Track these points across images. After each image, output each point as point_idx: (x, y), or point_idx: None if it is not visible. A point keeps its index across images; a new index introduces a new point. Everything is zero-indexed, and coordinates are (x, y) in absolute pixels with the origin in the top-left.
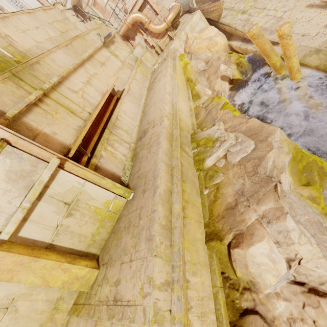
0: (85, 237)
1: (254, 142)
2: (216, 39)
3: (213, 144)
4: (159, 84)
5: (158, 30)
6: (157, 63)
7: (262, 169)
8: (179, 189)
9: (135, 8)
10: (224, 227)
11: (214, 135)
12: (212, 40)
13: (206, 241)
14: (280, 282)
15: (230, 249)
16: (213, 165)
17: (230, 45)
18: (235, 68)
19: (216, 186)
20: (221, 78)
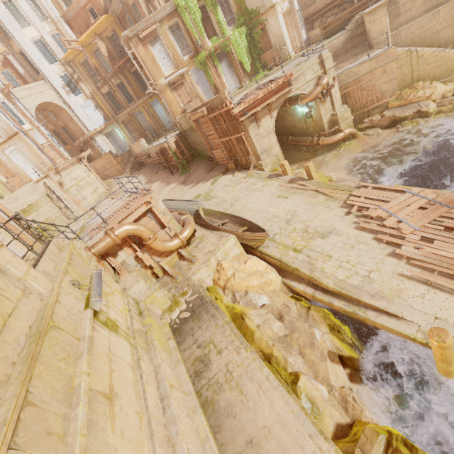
0: None
1: None
2: (270, 276)
3: None
4: (248, 404)
5: (166, 249)
6: (178, 309)
7: None
8: None
9: (130, 217)
10: None
11: None
12: (265, 277)
13: None
14: None
15: None
16: None
17: (285, 283)
18: (327, 330)
19: None
20: (330, 358)
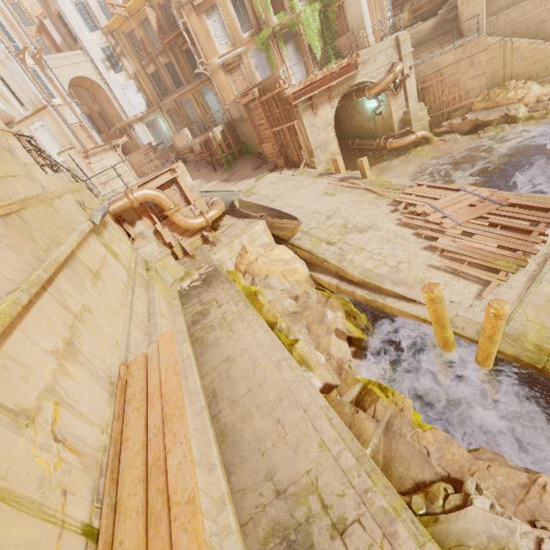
0: None
1: None
2: (295, 264)
3: None
4: (234, 336)
5: (188, 225)
6: (190, 279)
7: None
8: None
9: (152, 183)
10: None
11: (517, 544)
12: (290, 265)
13: None
14: None
15: None
16: None
17: (313, 276)
18: (343, 317)
19: None
20: (336, 334)
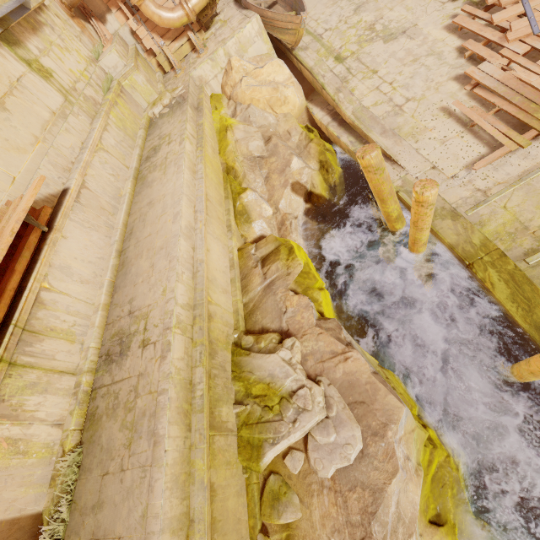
0: None
1: (361, 430)
2: (286, 91)
3: (280, 407)
4: (163, 181)
5: (165, 22)
6: (161, 104)
7: (379, 527)
8: None
9: None
10: None
11: (283, 384)
12: (279, 92)
13: None
14: None
15: None
16: (279, 459)
17: (309, 110)
18: (316, 168)
19: (285, 533)
20: (292, 188)
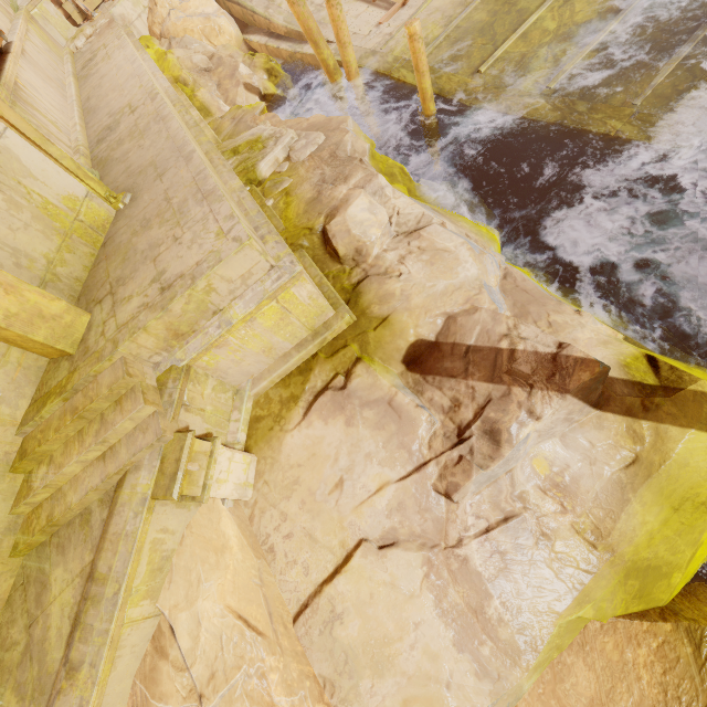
0: (29, 259)
1: (324, 134)
2: (219, 20)
3: (264, 145)
4: (110, 61)
5: None
6: (83, 36)
7: (342, 152)
8: (230, 168)
9: None
10: (311, 218)
11: (262, 133)
12: (212, 21)
13: (289, 245)
14: (386, 238)
15: (326, 226)
16: (272, 175)
17: (247, 42)
18: (265, 78)
19: (284, 193)
20: (245, 87)
